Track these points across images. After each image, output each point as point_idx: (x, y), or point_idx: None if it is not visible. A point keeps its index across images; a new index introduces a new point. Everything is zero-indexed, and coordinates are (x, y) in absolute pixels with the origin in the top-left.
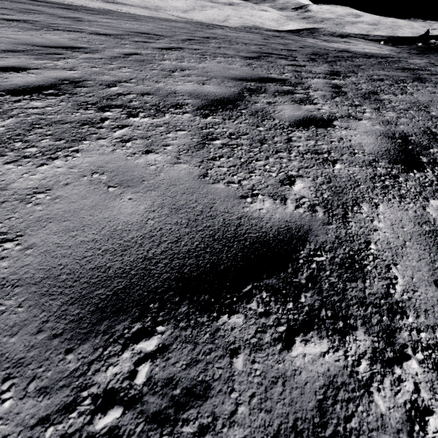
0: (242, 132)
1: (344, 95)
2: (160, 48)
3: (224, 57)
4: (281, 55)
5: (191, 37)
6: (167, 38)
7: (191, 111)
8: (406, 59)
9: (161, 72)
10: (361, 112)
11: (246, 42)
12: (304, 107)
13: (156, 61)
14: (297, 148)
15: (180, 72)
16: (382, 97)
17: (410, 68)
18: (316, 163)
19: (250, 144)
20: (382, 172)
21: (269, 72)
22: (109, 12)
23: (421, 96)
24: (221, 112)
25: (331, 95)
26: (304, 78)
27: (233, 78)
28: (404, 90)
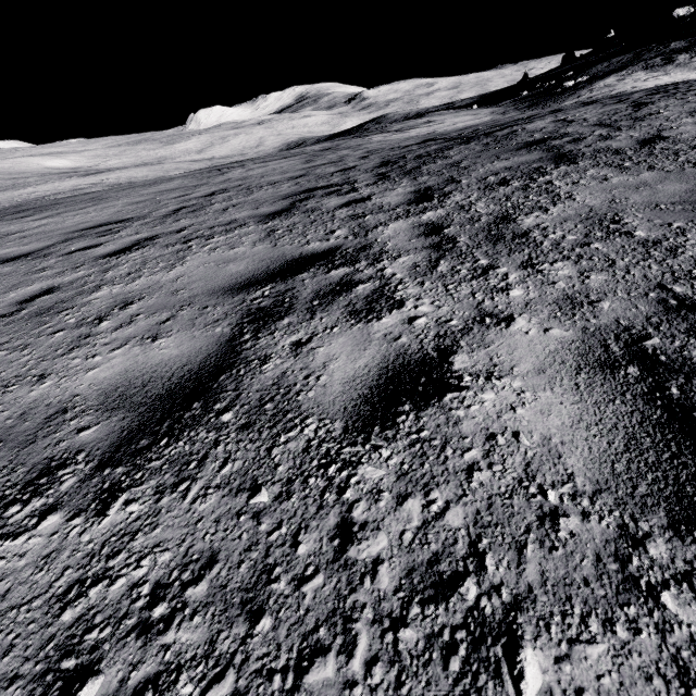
0: (198, 555)
1: (453, 248)
2: (109, 255)
3: (225, 233)
4: (330, 187)
5: (183, 204)
6: (137, 222)
7: (72, 493)
8: (523, 126)
9: (73, 332)
10: (502, 290)
11: (274, 181)
12: (378, 326)
13: (79, 300)
14: (371, 581)
15: (116, 317)
16: (524, 224)
17: (537, 141)
18: (449, 688)
19: (206, 650)
20: (690, 625)
21: (306, 239)
22: (56, 203)
23: (589, 196)
24: (161, 454)
25: (428, 259)
26: (371, 230)
27: (229, 288)
28: (552, 192)
